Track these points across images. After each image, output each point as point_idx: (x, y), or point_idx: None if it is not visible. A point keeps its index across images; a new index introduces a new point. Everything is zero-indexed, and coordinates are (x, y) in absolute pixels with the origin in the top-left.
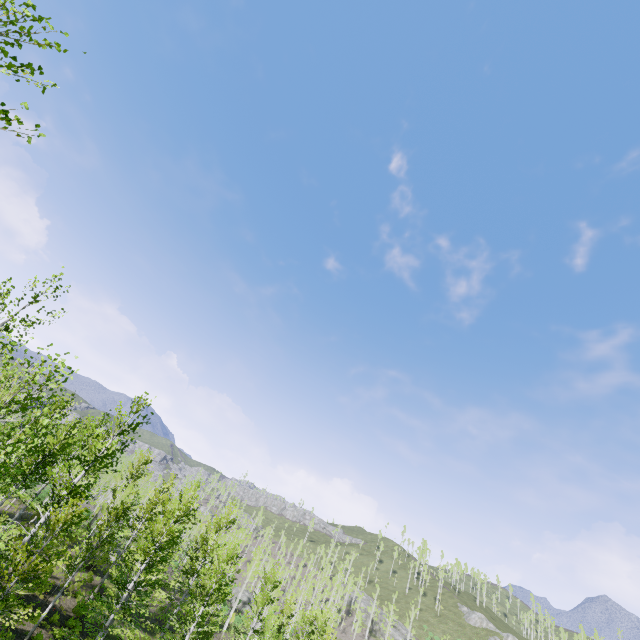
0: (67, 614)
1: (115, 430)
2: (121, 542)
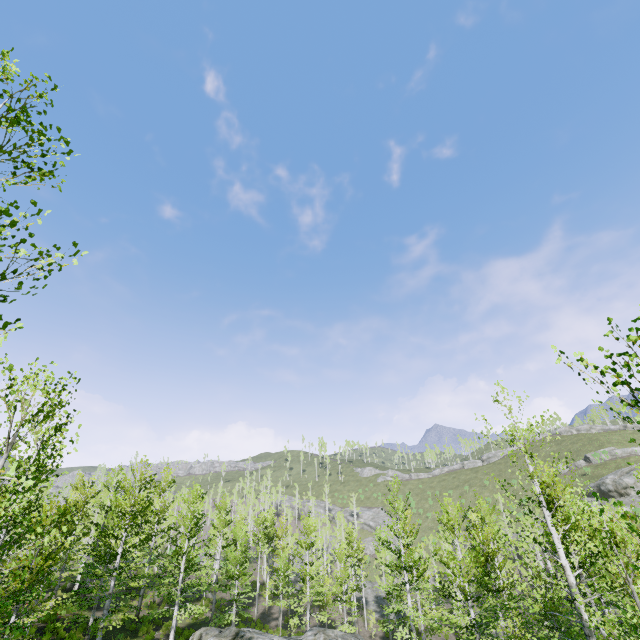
0: (38, 627)
1: (37, 440)
2: (64, 547)
